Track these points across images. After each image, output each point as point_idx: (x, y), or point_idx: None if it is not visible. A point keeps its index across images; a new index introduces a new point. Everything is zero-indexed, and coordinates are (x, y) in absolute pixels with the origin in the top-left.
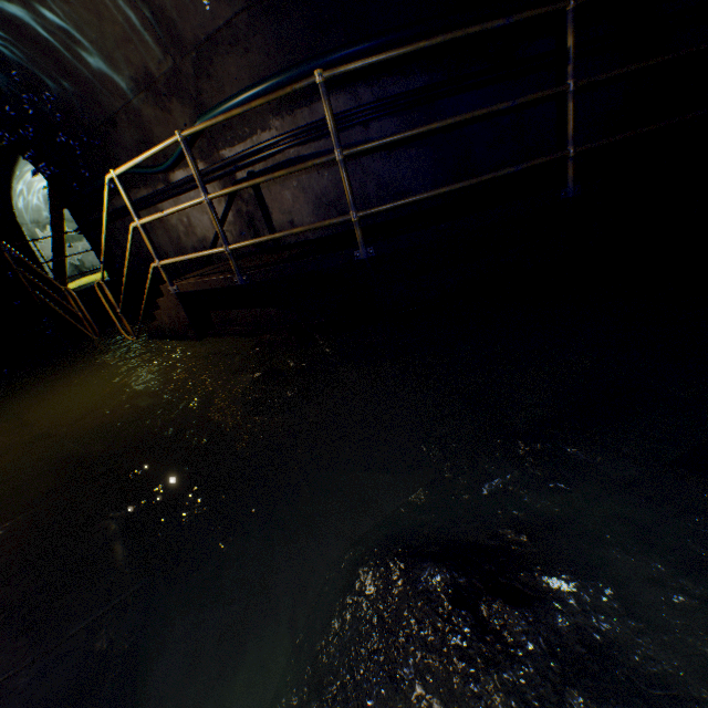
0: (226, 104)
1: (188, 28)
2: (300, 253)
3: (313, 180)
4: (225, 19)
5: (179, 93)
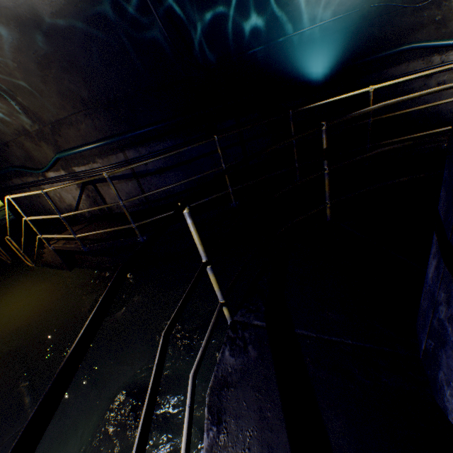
0: (71, 151)
1: (45, 116)
2: (116, 232)
3: (124, 186)
4: (64, 116)
5: (45, 139)
